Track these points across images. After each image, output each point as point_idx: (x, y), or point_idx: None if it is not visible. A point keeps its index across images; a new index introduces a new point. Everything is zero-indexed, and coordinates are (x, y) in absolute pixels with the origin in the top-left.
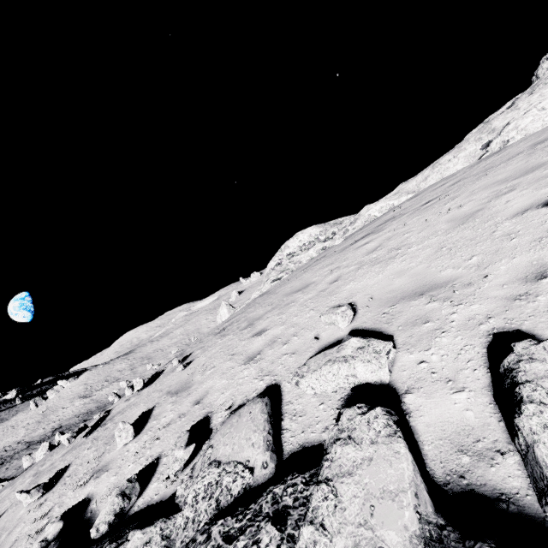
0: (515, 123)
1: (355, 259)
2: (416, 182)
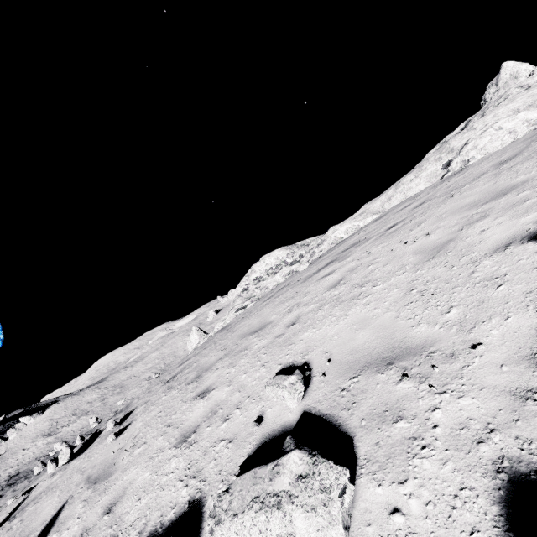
0: (474, 143)
1: (316, 294)
2: (380, 202)
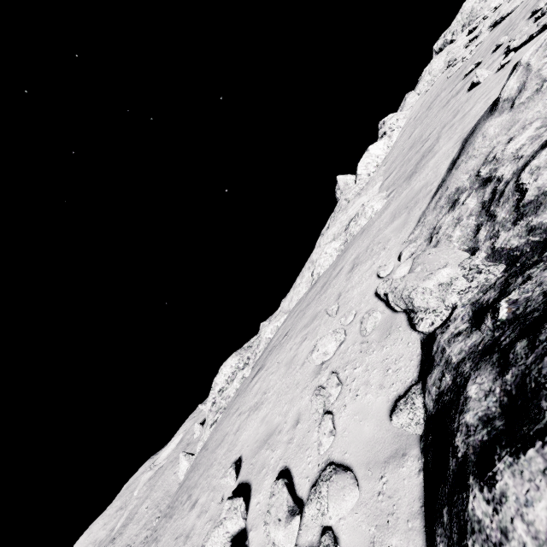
0: (318, 261)
1: (248, 403)
2: (288, 302)
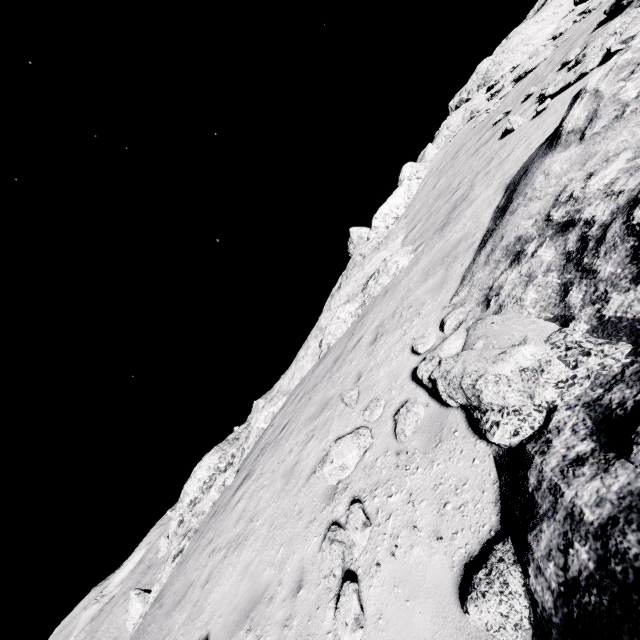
0: (329, 328)
1: (227, 533)
2: (288, 380)
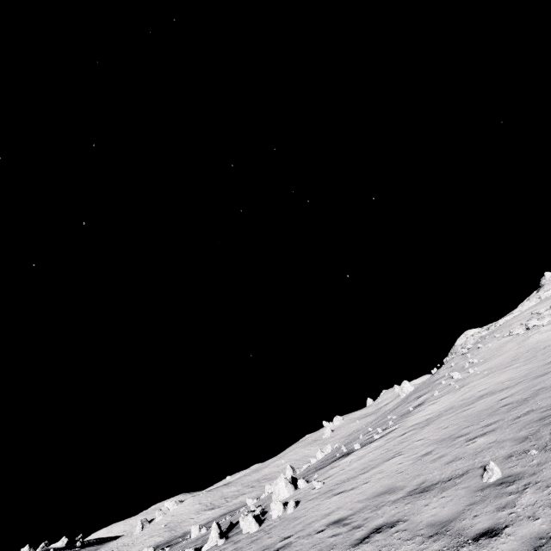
0: (546, 293)
1: (523, 315)
2: (518, 310)
